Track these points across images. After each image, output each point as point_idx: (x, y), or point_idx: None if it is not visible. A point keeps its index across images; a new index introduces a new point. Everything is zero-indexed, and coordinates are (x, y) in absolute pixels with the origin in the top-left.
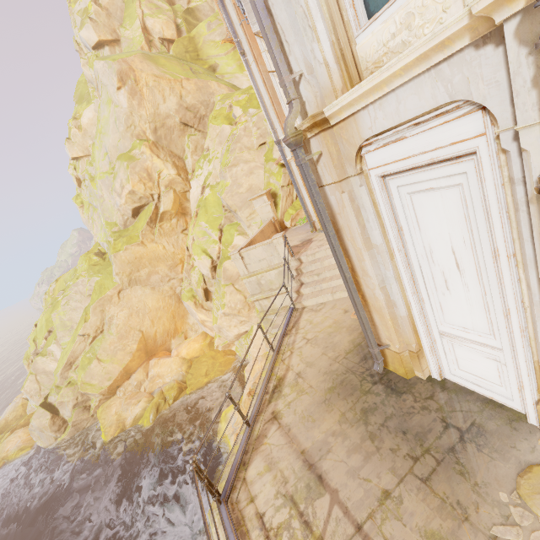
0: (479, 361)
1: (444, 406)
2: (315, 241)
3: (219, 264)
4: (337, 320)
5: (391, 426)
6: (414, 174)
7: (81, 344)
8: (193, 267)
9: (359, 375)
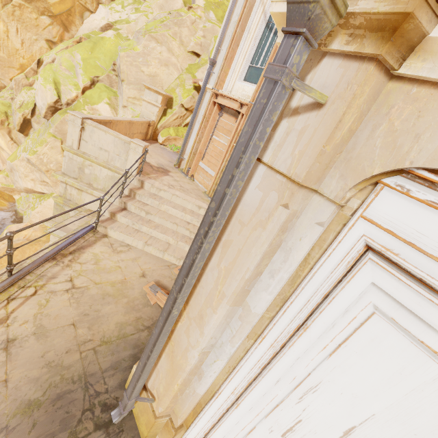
0: None
1: None
2: (171, 177)
3: (64, 111)
4: (128, 280)
5: None
6: None
7: None
8: (31, 86)
9: (89, 397)
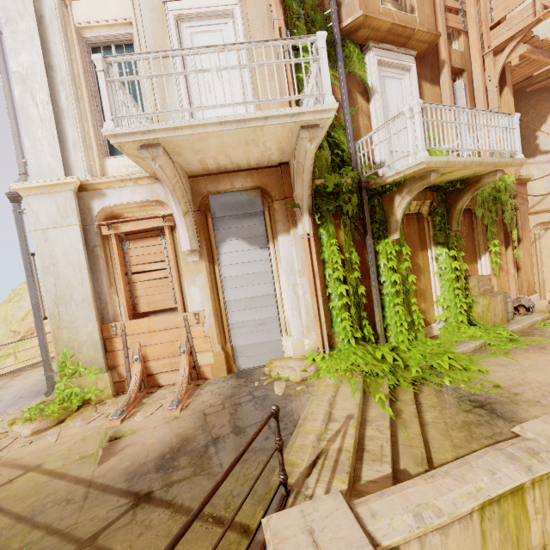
0: None
1: None
2: None
3: None
4: None
5: None
6: None
7: (9, 339)
8: None
9: None
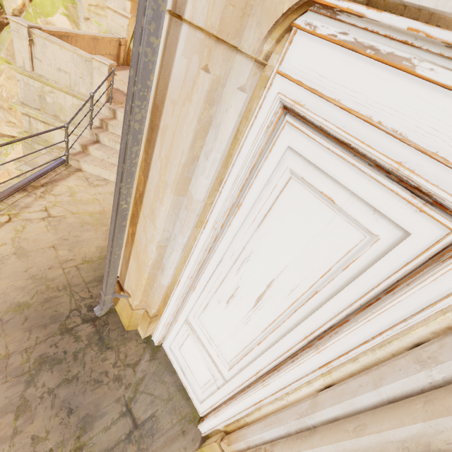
0: (200, 363)
1: (139, 382)
2: None
3: None
4: (106, 211)
5: (60, 396)
6: (334, 155)
7: None
8: None
9: (75, 301)
